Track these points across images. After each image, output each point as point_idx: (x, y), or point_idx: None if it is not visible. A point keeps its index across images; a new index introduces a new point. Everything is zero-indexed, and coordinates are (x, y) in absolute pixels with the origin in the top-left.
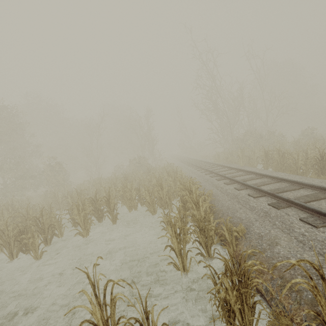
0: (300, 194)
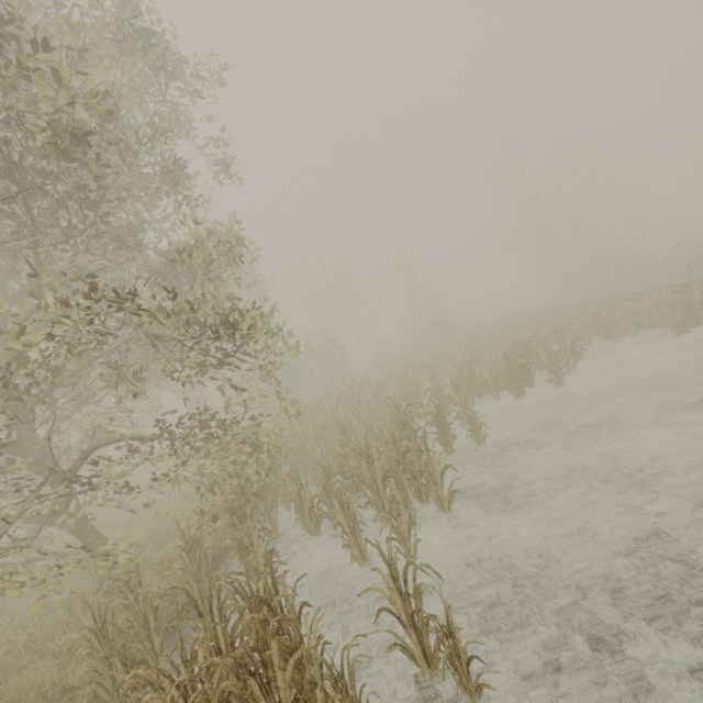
0: None
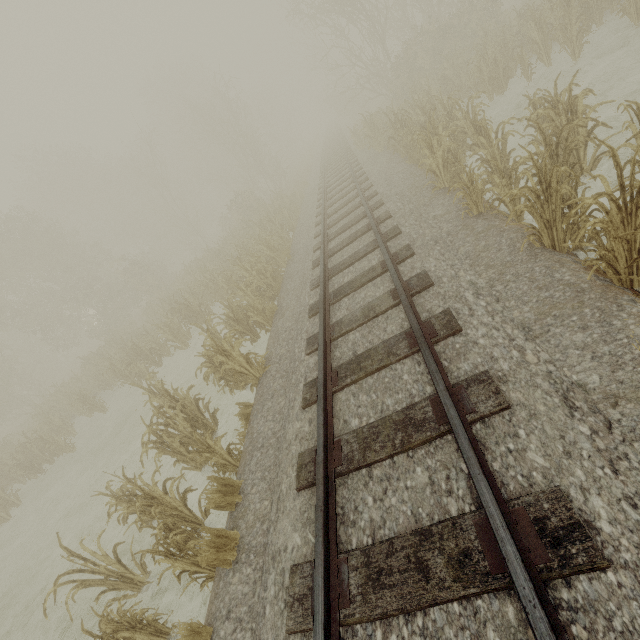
0: (354, 231)
